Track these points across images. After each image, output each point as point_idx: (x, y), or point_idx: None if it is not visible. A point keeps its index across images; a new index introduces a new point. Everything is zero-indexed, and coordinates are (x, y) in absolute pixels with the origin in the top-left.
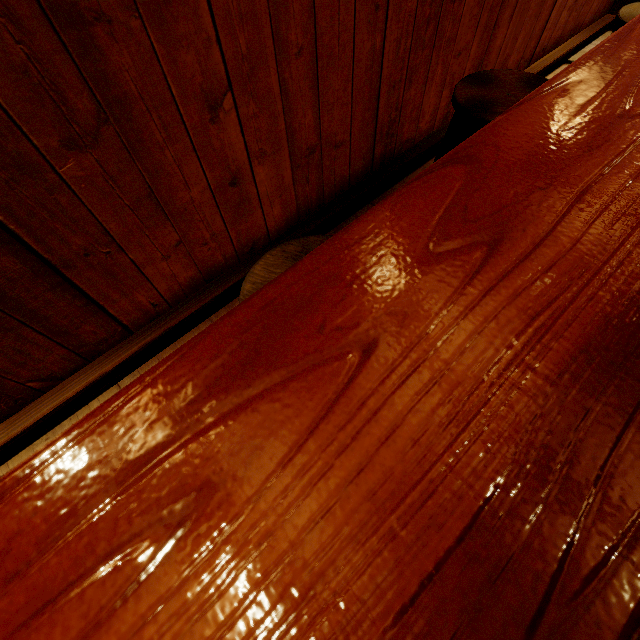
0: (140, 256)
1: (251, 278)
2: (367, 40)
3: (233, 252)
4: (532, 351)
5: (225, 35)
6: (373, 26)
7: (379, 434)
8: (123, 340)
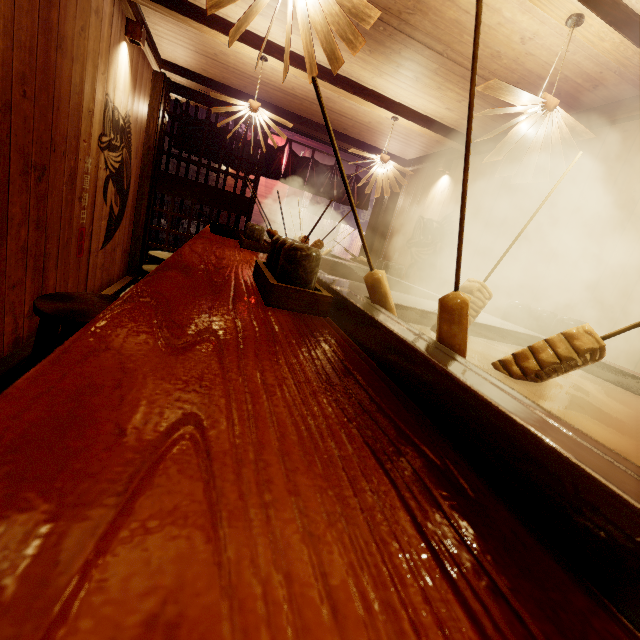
0: None
1: None
2: None
3: None
4: (297, 375)
5: None
6: None
7: (280, 471)
8: None
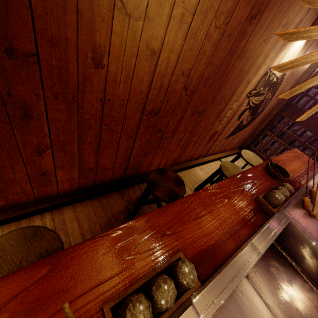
0: None
1: None
2: (125, 143)
3: (34, 198)
4: None
5: (54, 134)
6: (129, 140)
7: None
8: None
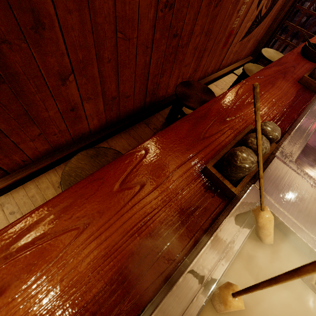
0: (17, 139)
1: (69, 164)
2: (142, 58)
3: (70, 138)
4: (140, 229)
5: (71, 52)
6: (145, 53)
7: (80, 259)
8: (3, 177)
